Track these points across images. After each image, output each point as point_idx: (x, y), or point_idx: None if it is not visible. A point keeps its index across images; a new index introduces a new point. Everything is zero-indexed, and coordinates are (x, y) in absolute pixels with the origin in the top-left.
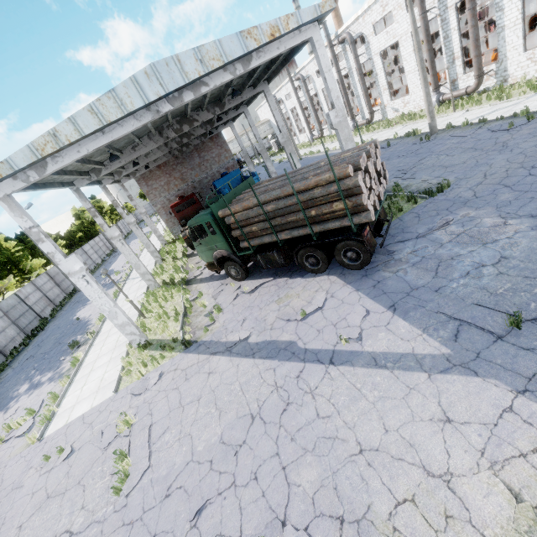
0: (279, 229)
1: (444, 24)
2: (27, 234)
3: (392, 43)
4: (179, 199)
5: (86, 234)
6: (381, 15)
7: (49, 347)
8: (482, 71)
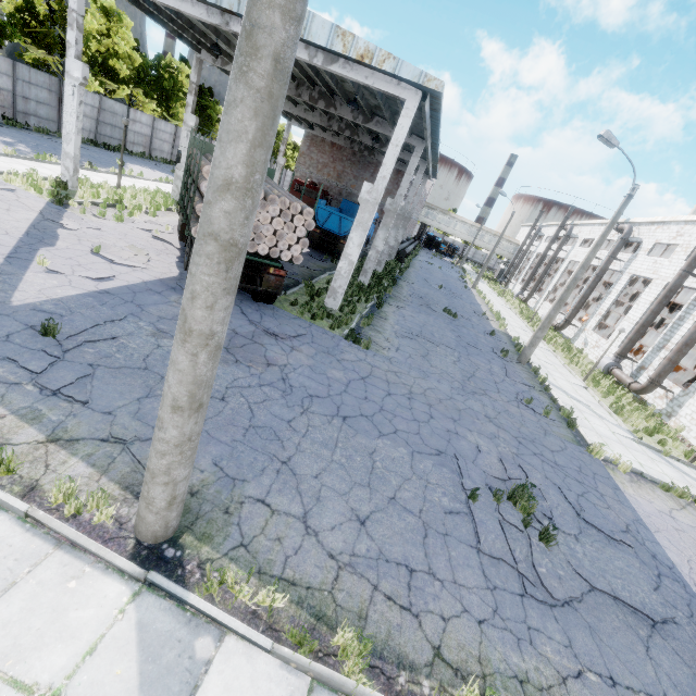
0: None
1: (693, 304)
2: None
3: (648, 276)
4: (310, 182)
5: None
6: (669, 240)
7: None
8: (660, 381)
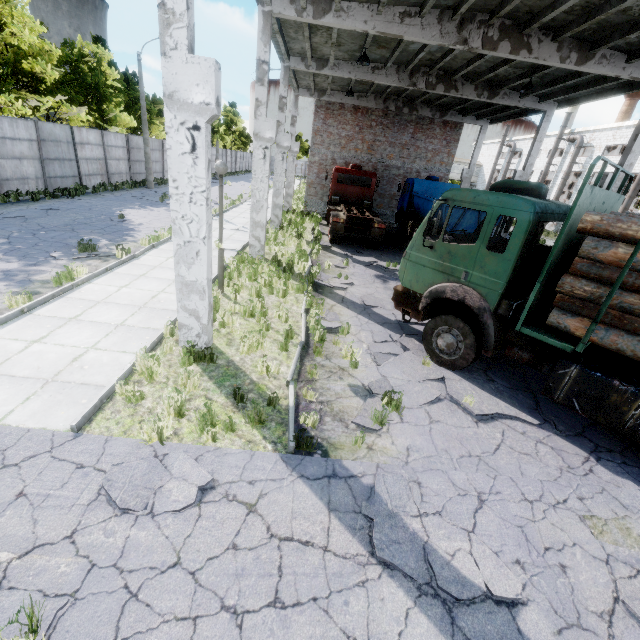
0: None
1: None
2: (139, 70)
3: None
4: (354, 167)
5: None
6: None
7: (56, 224)
8: None
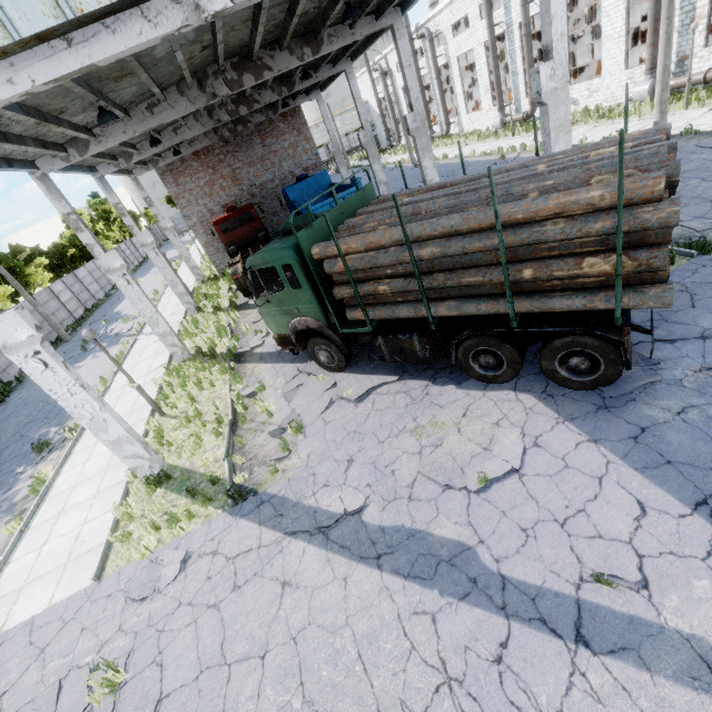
0: (435, 295)
1: None
2: None
3: None
4: (228, 211)
5: (83, 251)
6: None
7: (5, 441)
8: None
